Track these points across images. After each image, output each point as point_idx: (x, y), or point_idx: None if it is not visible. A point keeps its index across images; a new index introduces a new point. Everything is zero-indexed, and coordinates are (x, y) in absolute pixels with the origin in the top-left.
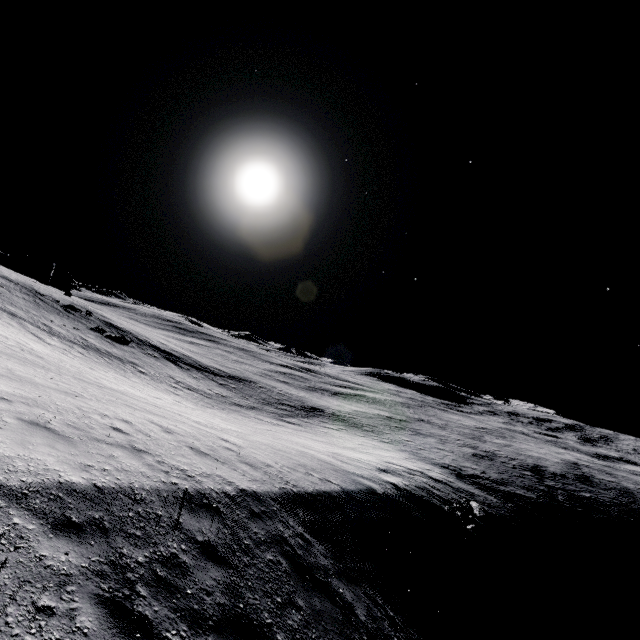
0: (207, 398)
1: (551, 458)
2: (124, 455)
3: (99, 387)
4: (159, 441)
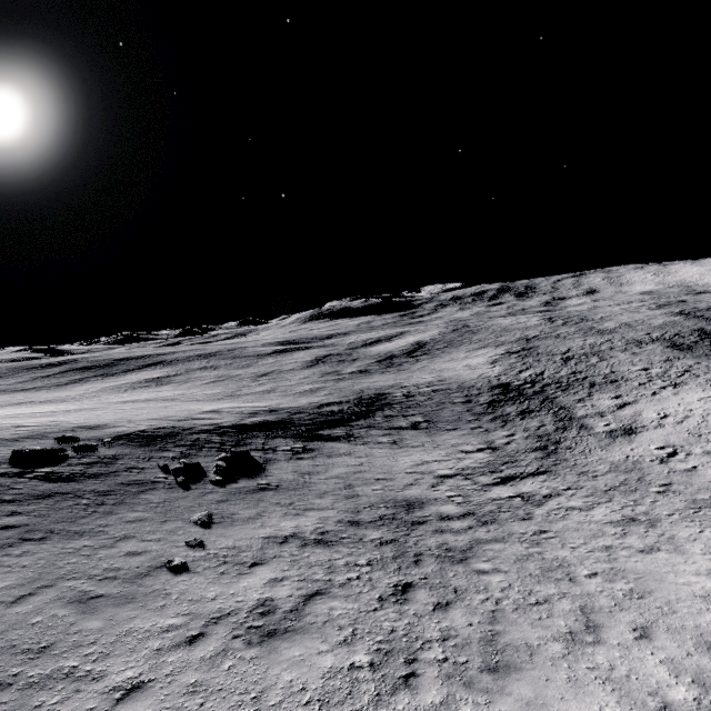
0: (557, 476)
1: (669, 318)
2: None
3: None
4: None
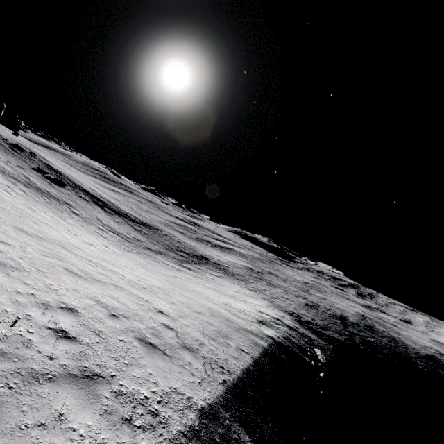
0: (127, 241)
1: (350, 311)
2: (74, 403)
3: (39, 240)
4: (109, 340)
